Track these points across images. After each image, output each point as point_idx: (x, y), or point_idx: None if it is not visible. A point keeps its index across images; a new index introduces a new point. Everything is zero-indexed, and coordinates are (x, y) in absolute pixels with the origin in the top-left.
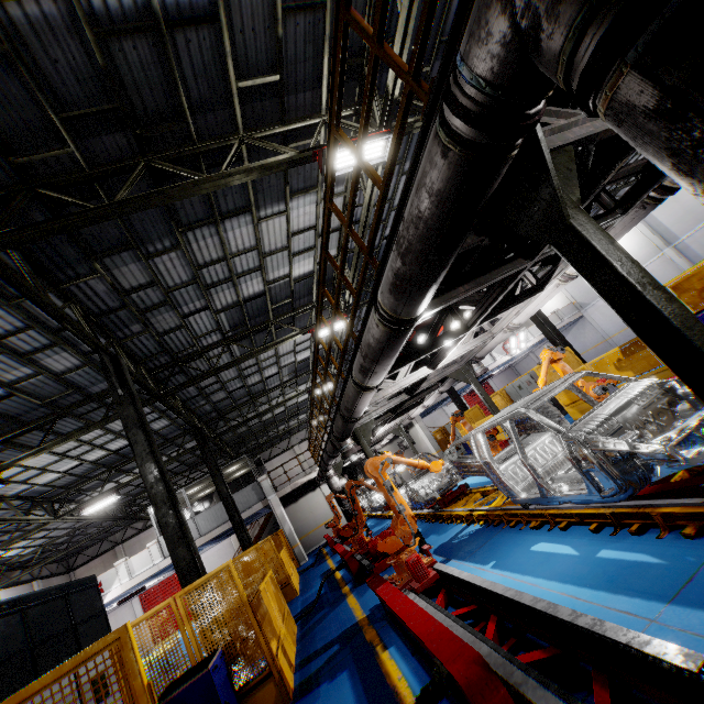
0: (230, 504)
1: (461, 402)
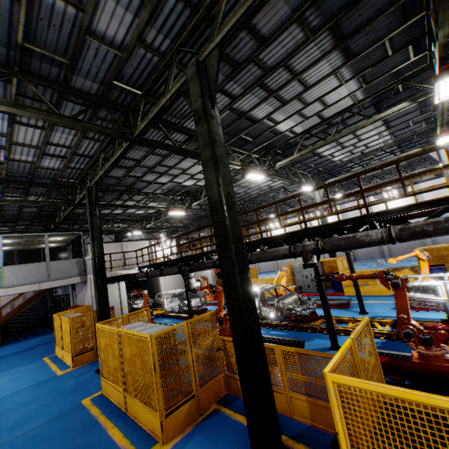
0: (102, 267)
1: None
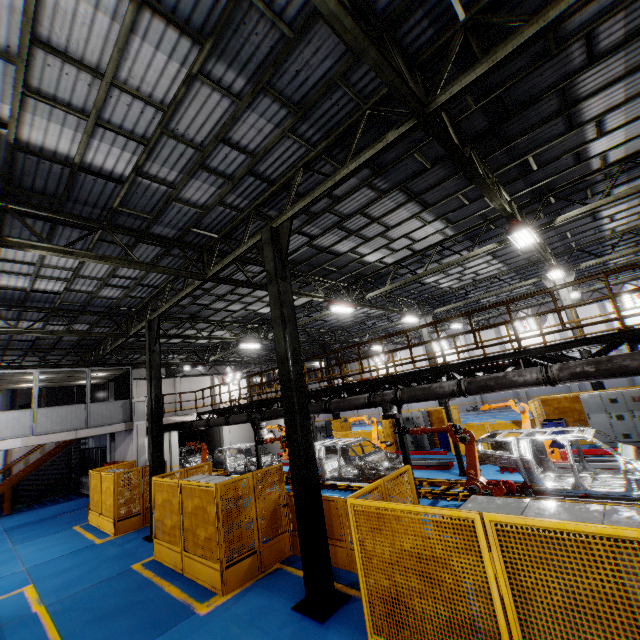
0: (159, 413)
1: None
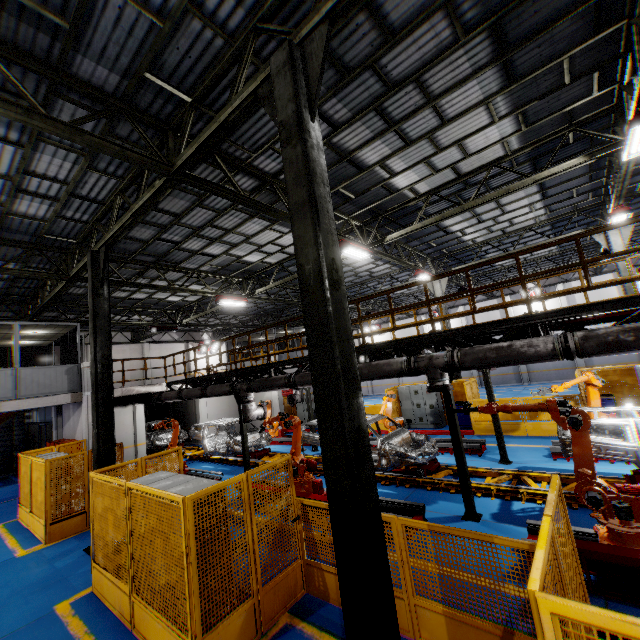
0: (107, 380)
1: None
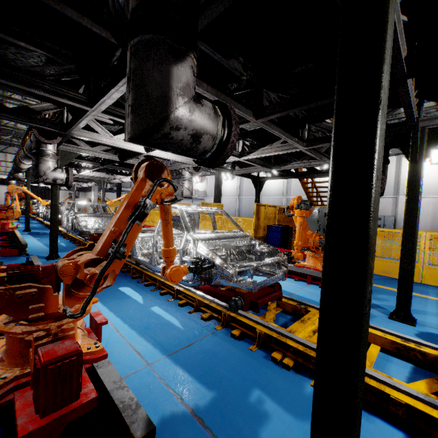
0: None
1: (120, 196)
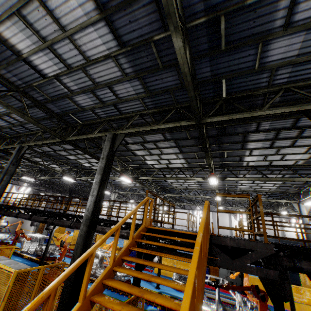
0: None
1: None
